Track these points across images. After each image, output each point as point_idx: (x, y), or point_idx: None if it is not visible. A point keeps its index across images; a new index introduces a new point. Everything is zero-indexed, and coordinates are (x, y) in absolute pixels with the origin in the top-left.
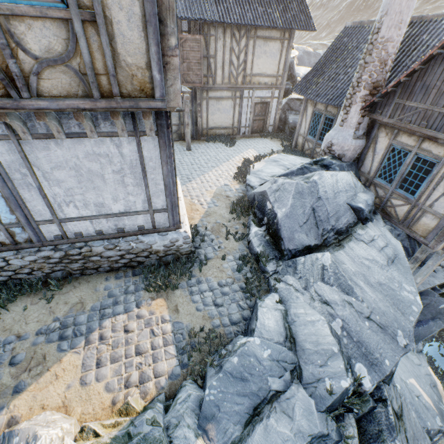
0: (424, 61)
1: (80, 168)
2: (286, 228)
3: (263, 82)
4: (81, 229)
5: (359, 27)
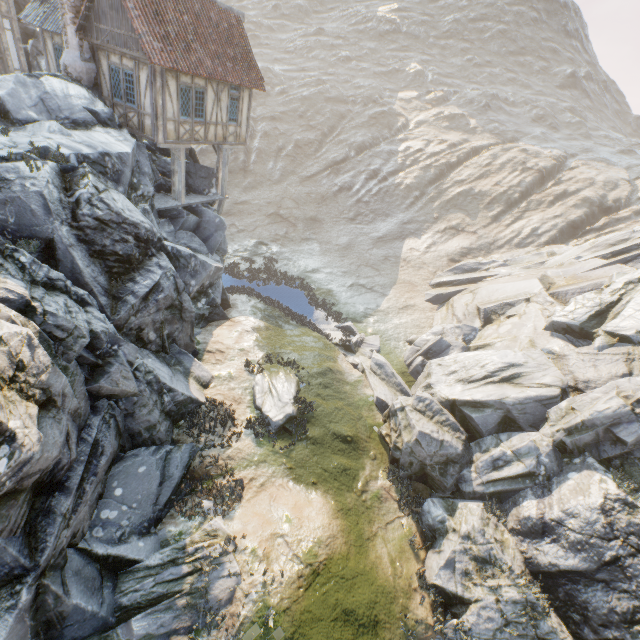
0: None
1: None
2: (12, 105)
3: None
4: None
5: None
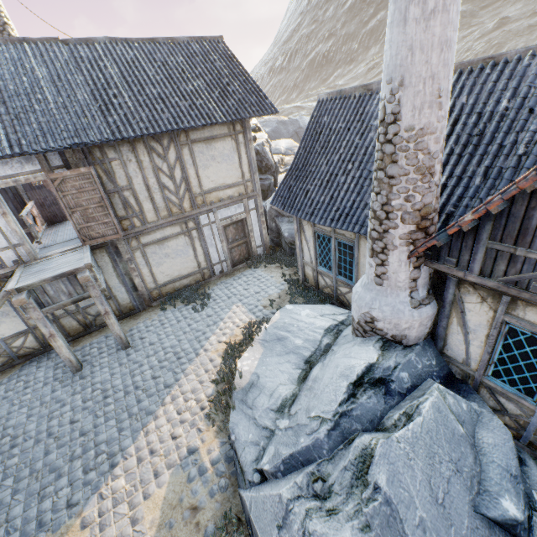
0: None
1: None
2: None
3: (225, 197)
4: None
5: (340, 98)
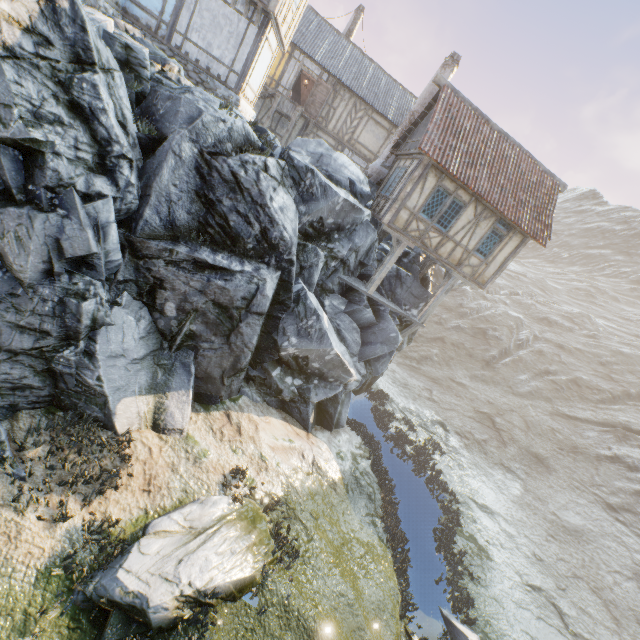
0: (420, 116)
1: (216, 18)
2: (297, 143)
3: (363, 153)
4: (191, 52)
5: None
